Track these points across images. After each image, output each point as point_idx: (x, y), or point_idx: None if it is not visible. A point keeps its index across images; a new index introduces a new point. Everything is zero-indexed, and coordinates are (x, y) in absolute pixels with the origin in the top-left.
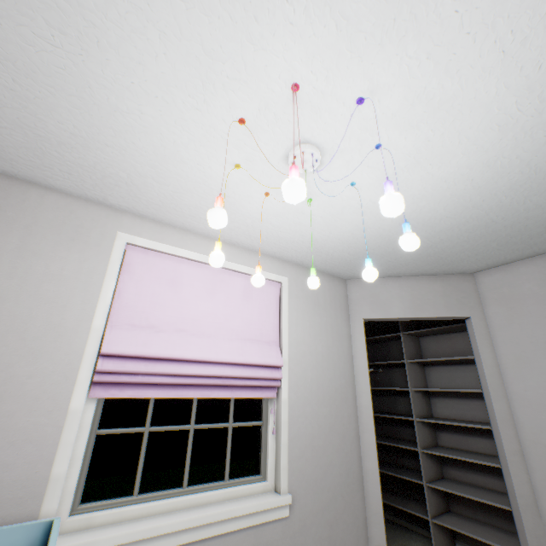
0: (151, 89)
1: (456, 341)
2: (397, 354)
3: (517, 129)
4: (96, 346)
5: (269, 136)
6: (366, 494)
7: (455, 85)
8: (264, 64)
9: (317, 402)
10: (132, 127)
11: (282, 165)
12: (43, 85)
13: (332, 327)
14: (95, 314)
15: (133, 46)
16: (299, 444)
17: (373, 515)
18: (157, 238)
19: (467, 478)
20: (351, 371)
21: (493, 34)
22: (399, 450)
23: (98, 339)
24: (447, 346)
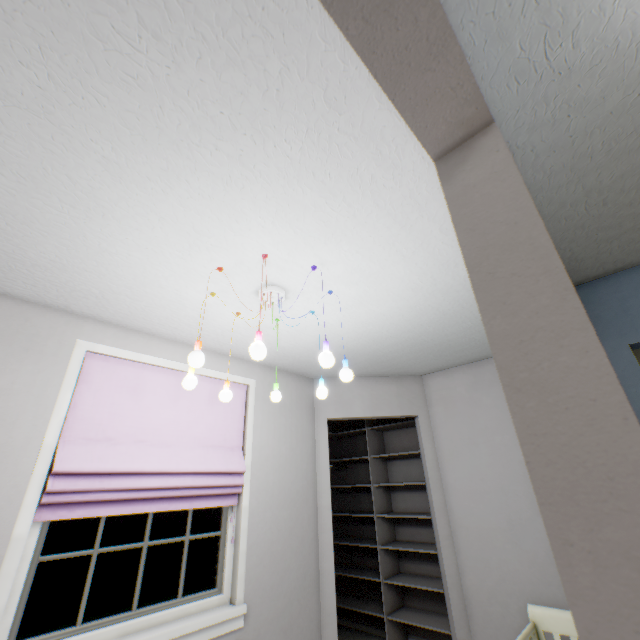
0: (143, 243)
1: (414, 435)
2: (364, 449)
3: (424, 291)
4: (47, 465)
5: (243, 279)
6: (322, 595)
7: (378, 267)
8: (241, 242)
9: (278, 506)
10: (117, 262)
11: (253, 296)
12: (38, 230)
13: (297, 428)
14: (47, 430)
15: (135, 221)
16: (258, 551)
17: (327, 616)
18: (120, 344)
19: (419, 569)
20: (313, 472)
21: (395, 248)
22: (363, 550)
23: (49, 456)
24: (406, 440)
